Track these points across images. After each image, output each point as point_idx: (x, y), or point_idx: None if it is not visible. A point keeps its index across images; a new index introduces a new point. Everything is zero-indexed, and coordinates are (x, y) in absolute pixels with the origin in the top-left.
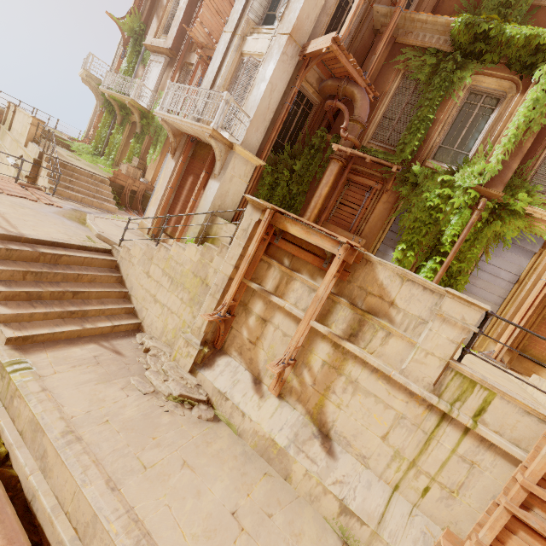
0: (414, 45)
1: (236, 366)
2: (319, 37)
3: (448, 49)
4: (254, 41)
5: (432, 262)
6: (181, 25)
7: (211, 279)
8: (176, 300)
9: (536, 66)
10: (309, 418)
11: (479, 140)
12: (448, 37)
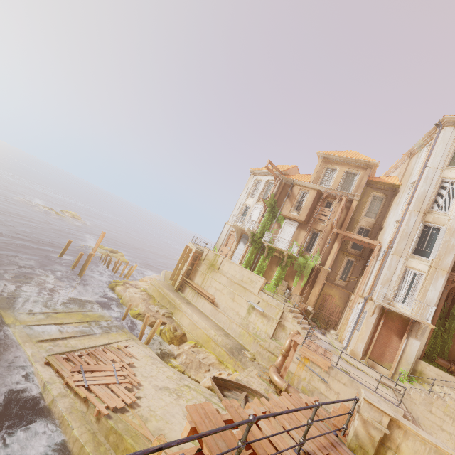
0: None
1: None
2: None
3: None
4: (415, 263)
5: None
6: (309, 209)
7: None
8: None
9: None
10: None
11: None
12: None
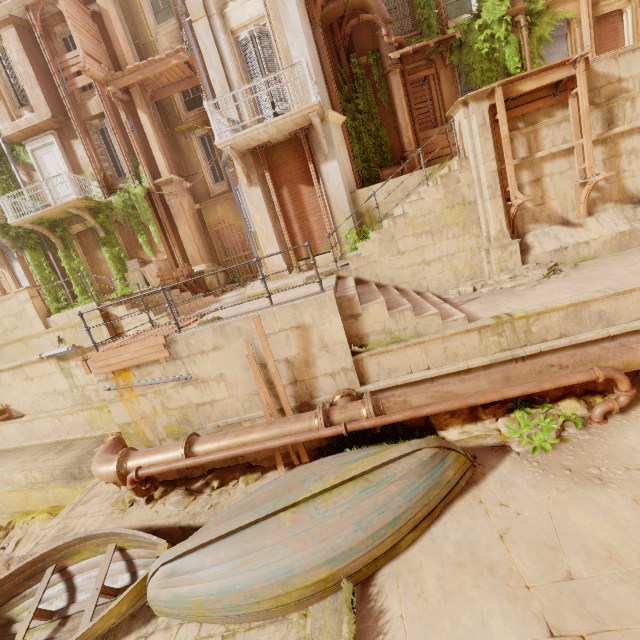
0: None
1: (542, 231)
2: None
3: None
4: (239, 9)
5: None
6: (39, 81)
7: (469, 195)
8: (449, 243)
9: None
10: (619, 205)
11: None
12: None
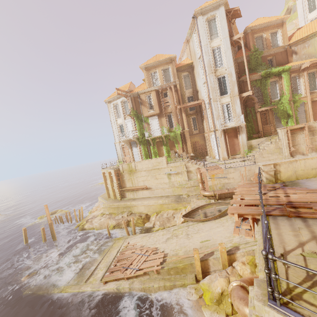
0: (252, 80)
1: (297, 155)
2: (245, 92)
3: (261, 78)
4: (224, 100)
5: (290, 119)
6: (158, 104)
7: (281, 147)
8: (275, 156)
9: (280, 74)
10: (316, 152)
11: (278, 91)
12: (259, 76)
